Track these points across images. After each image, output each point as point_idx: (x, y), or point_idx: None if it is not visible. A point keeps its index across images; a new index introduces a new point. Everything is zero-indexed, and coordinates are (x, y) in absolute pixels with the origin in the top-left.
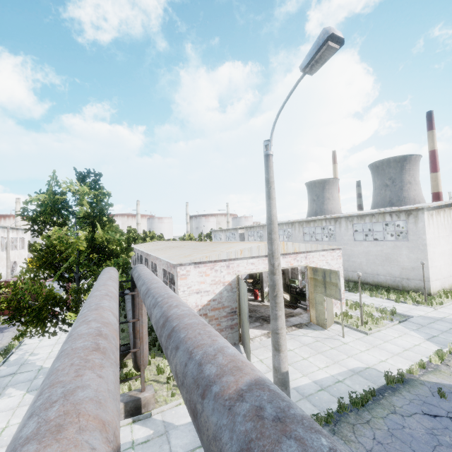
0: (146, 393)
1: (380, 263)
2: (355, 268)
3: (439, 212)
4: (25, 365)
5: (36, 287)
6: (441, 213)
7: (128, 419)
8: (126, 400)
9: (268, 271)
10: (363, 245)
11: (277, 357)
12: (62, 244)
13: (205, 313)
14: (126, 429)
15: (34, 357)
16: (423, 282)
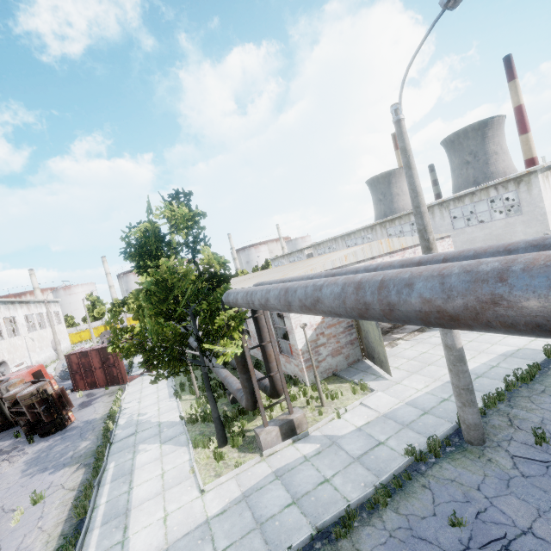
0: (296, 414)
1: None
2: None
3: None
4: (140, 424)
5: (156, 328)
6: None
7: (288, 440)
8: (279, 424)
9: (422, 249)
10: (466, 232)
11: (450, 335)
12: (173, 275)
13: (322, 332)
14: (290, 448)
15: (144, 416)
16: None
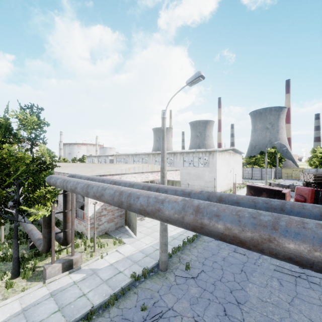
0: (76, 256)
1: (195, 179)
2: (183, 182)
3: (222, 153)
4: None
5: None
6: (223, 154)
7: (66, 272)
8: (62, 262)
9: (161, 176)
10: (188, 169)
11: None
12: (12, 157)
13: (105, 207)
14: (66, 277)
15: None
16: (214, 188)
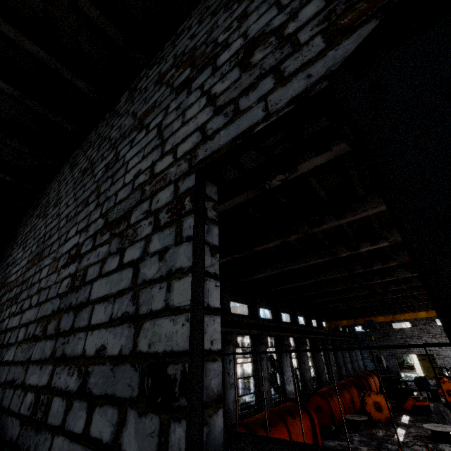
0: None
1: None
2: None
3: None
4: None
5: None
6: None
7: None
8: None
9: None
10: None
11: None
12: None
13: None
14: None
15: None
16: None
